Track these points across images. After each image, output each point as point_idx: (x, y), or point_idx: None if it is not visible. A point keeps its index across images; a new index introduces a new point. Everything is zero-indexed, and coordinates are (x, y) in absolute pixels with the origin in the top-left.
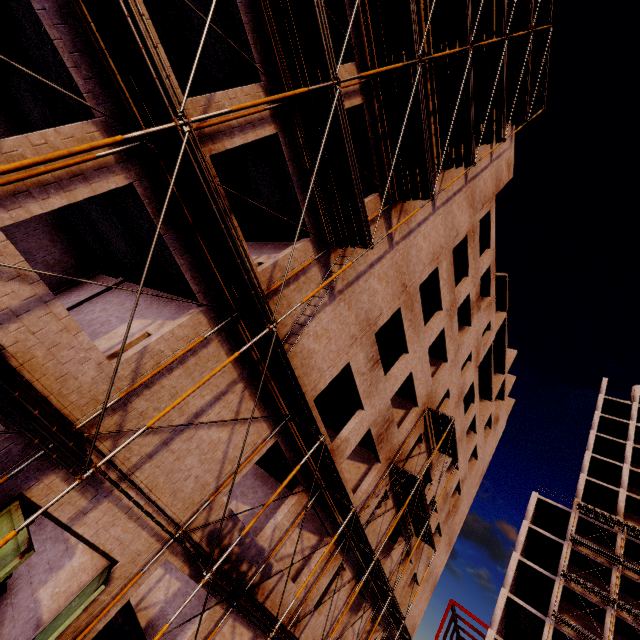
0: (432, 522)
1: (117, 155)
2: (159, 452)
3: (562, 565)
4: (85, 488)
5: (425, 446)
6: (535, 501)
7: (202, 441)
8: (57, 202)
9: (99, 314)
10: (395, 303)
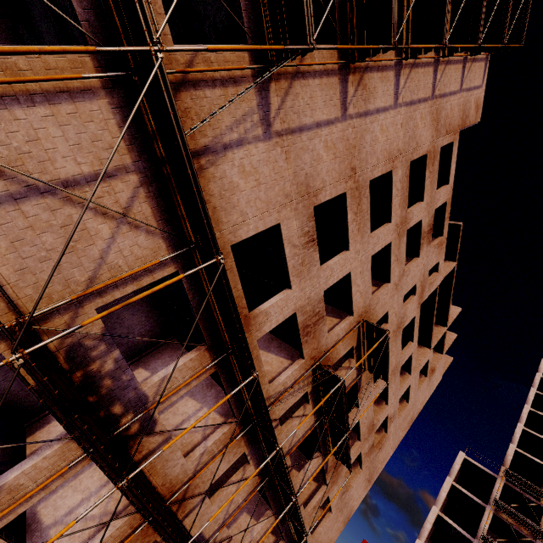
0: (354, 449)
1: None
2: (3, 205)
3: (482, 528)
4: None
5: (356, 363)
6: (461, 460)
7: (71, 222)
8: None
9: None
10: (341, 185)
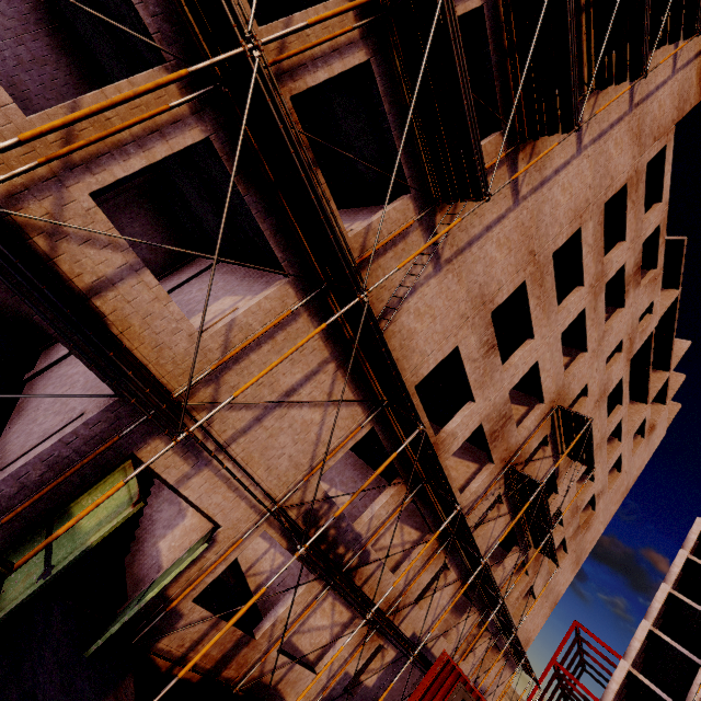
0: (556, 536)
1: (191, 105)
2: (252, 428)
3: None
4: (187, 455)
5: (551, 450)
6: (699, 529)
7: (294, 421)
8: (137, 163)
9: (196, 294)
10: (519, 276)
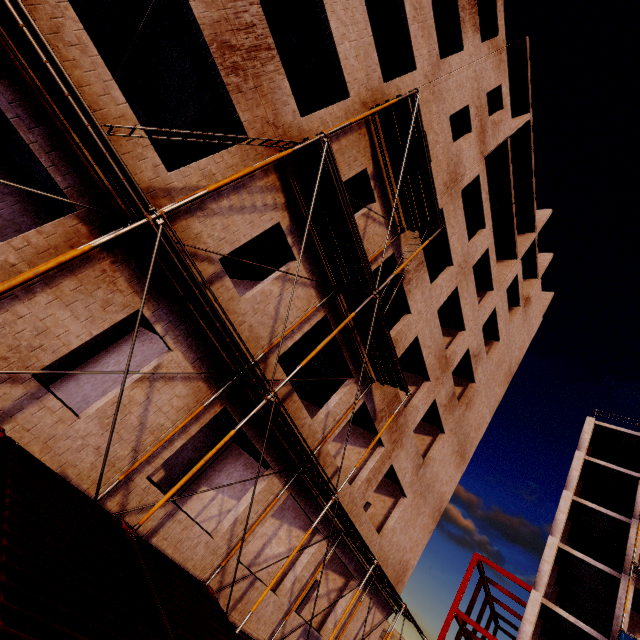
0: (421, 393)
1: None
2: None
3: (639, 503)
4: None
5: (382, 213)
6: (591, 428)
7: None
8: None
9: None
10: None
